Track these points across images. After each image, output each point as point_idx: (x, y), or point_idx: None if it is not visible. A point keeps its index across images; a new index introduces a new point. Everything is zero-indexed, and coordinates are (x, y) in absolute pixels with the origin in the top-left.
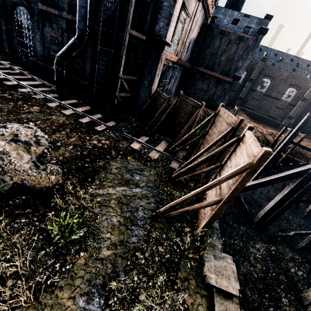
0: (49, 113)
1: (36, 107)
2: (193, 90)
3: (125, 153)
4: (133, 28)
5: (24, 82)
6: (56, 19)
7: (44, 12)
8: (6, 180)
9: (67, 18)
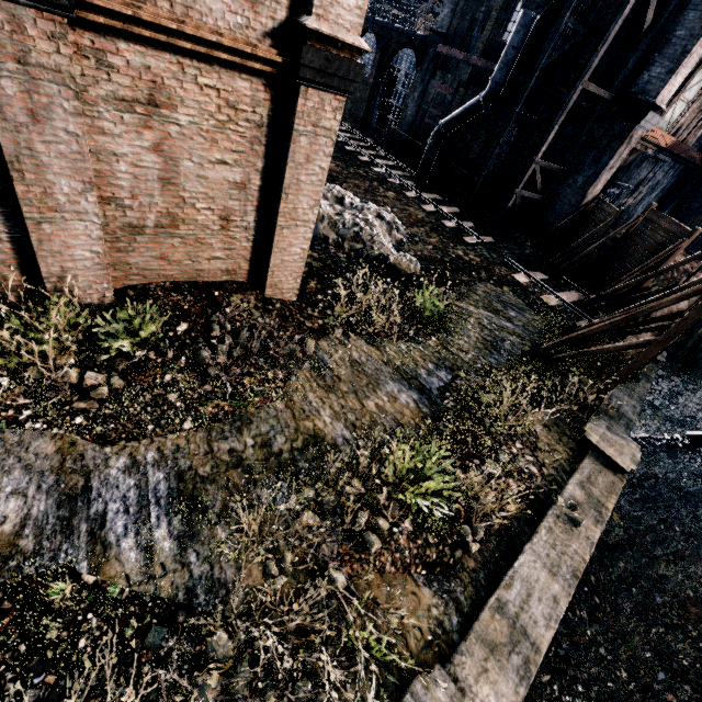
0: (406, 204)
1: (392, 192)
2: (696, 223)
3: (501, 281)
4: (592, 79)
5: (377, 160)
6: (456, 67)
7: (442, 56)
8: (375, 248)
9: (476, 64)
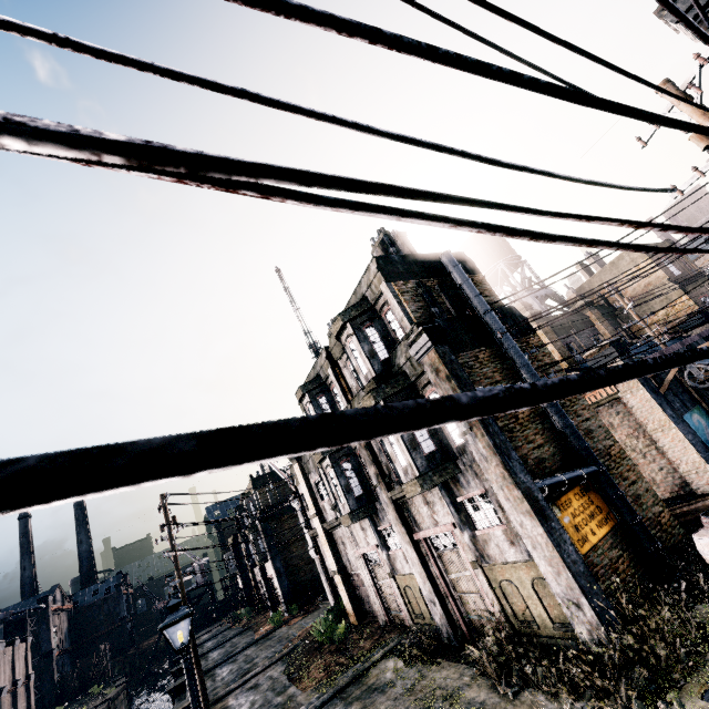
0: None
1: None
2: None
3: None
4: None
5: None
6: None
7: None
8: None
9: None
